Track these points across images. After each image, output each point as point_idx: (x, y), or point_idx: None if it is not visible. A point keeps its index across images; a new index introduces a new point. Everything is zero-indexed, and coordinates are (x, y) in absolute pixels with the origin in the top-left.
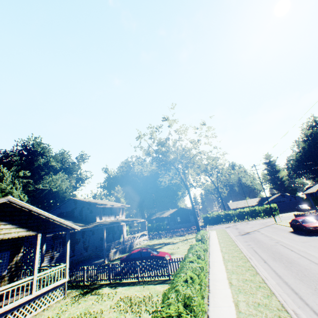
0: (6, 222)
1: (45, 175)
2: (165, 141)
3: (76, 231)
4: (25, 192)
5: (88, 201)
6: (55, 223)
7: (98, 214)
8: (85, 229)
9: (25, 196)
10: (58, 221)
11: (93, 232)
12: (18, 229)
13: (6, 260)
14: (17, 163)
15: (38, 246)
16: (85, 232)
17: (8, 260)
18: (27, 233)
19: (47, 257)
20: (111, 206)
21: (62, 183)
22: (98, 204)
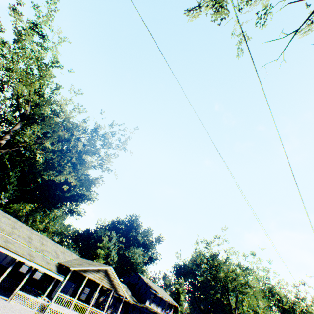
0: (106, 277)
1: (132, 245)
2: (213, 256)
3: (130, 303)
4: (117, 253)
5: (146, 282)
6: (120, 288)
7: (149, 298)
8: (135, 304)
9: (116, 255)
10: (122, 288)
11: (140, 312)
12: (108, 283)
13: (97, 297)
14: (121, 231)
15: (110, 296)
16: (135, 308)
17: (97, 297)
18: (110, 287)
19: (110, 311)
20: (161, 296)
21: (138, 257)
22: (151, 288)
